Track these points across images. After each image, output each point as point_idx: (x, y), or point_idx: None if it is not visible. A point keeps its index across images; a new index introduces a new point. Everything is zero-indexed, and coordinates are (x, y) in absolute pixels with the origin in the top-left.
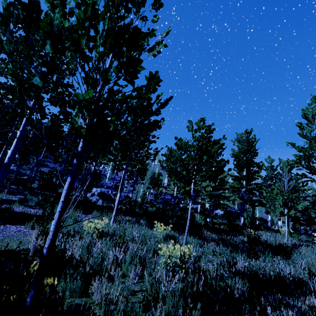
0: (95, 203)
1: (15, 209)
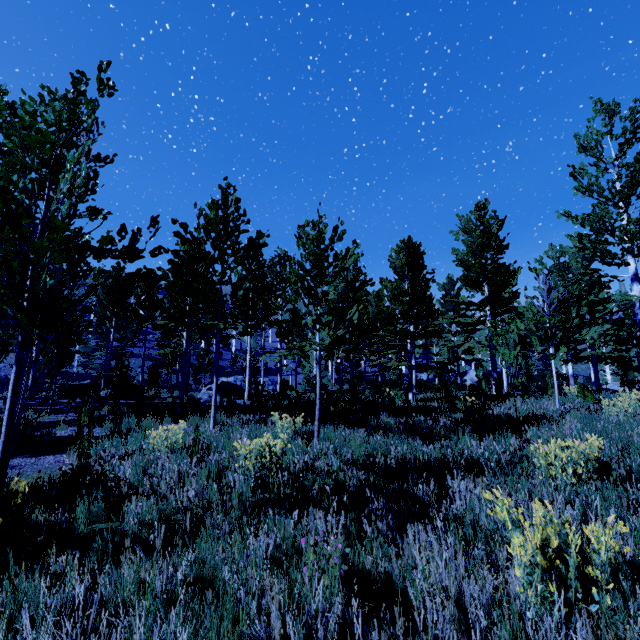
0: (204, 403)
1: (59, 434)
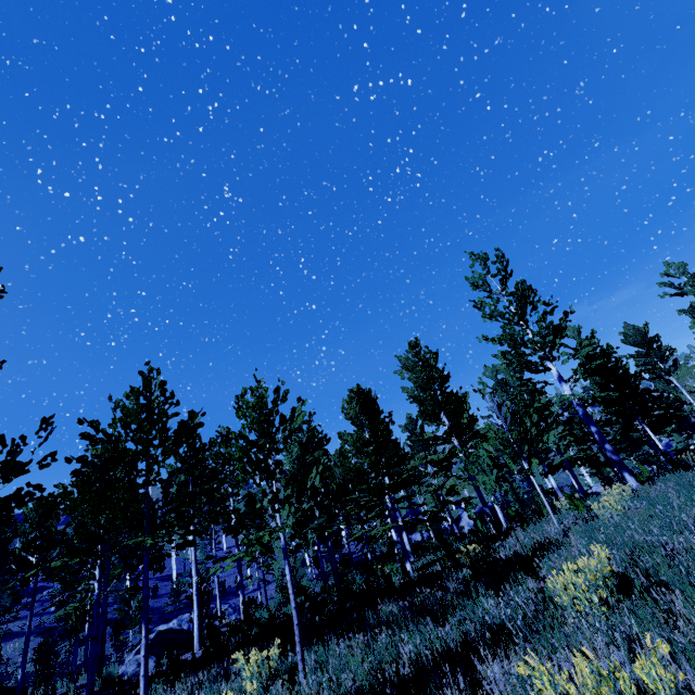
0: (129, 680)
1: None
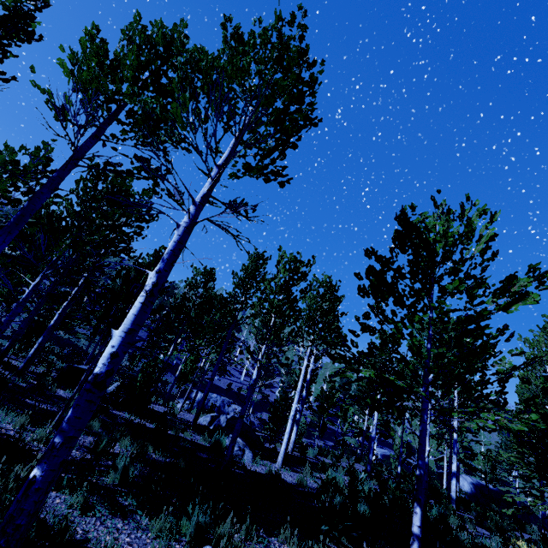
0: (243, 466)
1: (73, 524)
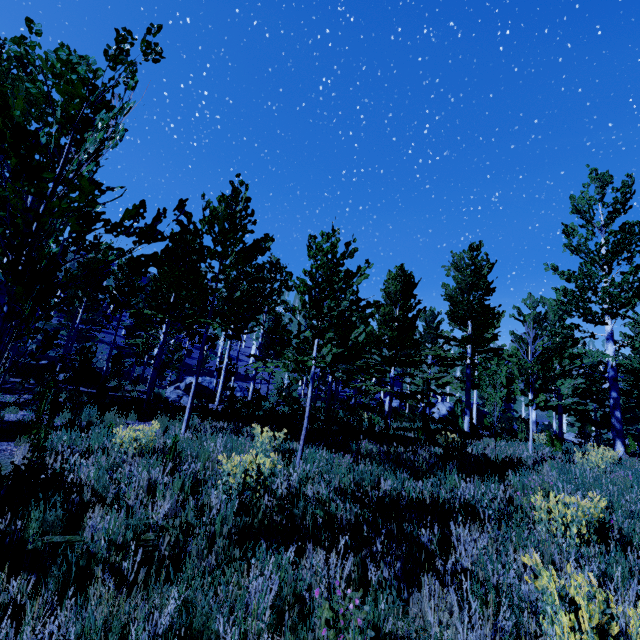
0: (172, 403)
1: (7, 417)
